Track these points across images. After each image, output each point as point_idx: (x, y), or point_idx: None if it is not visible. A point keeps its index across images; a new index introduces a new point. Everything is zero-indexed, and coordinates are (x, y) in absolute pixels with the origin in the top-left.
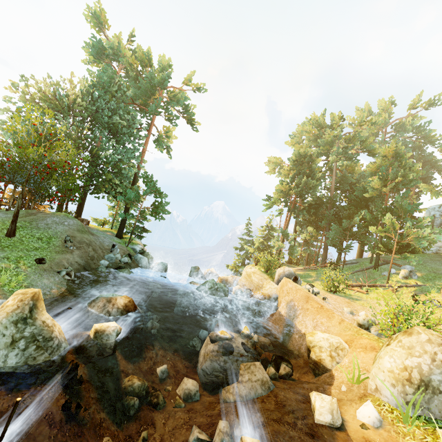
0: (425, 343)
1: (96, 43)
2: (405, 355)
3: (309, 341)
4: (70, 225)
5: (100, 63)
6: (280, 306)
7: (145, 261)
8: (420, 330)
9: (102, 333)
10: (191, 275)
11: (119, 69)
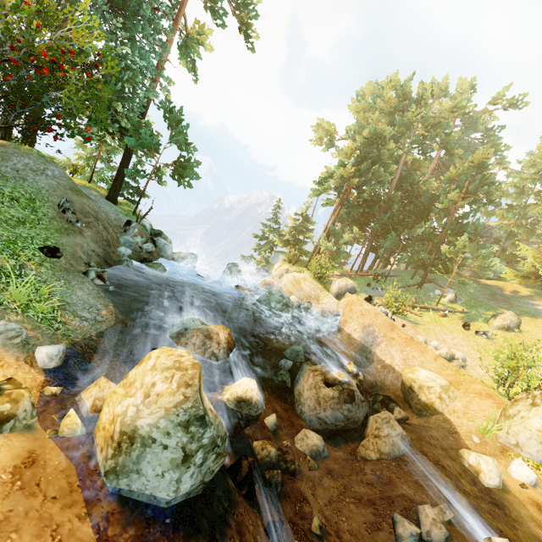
0: None
1: None
2: None
3: (410, 379)
4: (57, 177)
5: None
6: (349, 328)
7: (170, 249)
8: None
9: (249, 401)
10: (229, 274)
11: None
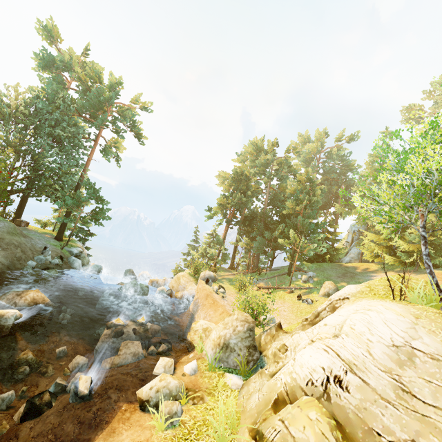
0: (234, 320)
1: (45, 57)
2: (222, 329)
3: (191, 328)
4: (0, 227)
5: (50, 72)
6: (191, 304)
7: (78, 263)
8: (237, 312)
9: (1, 317)
10: (124, 277)
11: (72, 79)
